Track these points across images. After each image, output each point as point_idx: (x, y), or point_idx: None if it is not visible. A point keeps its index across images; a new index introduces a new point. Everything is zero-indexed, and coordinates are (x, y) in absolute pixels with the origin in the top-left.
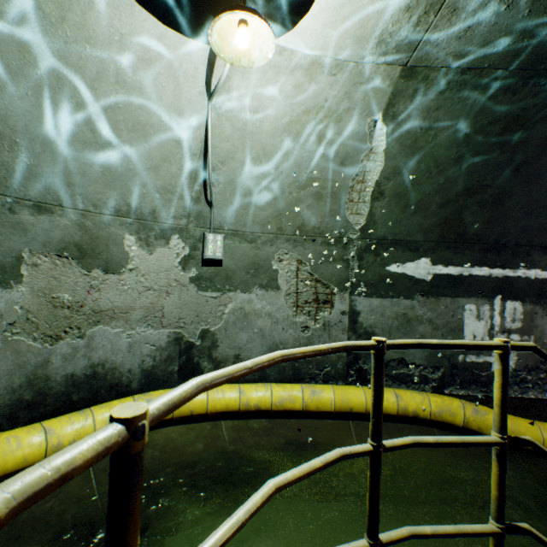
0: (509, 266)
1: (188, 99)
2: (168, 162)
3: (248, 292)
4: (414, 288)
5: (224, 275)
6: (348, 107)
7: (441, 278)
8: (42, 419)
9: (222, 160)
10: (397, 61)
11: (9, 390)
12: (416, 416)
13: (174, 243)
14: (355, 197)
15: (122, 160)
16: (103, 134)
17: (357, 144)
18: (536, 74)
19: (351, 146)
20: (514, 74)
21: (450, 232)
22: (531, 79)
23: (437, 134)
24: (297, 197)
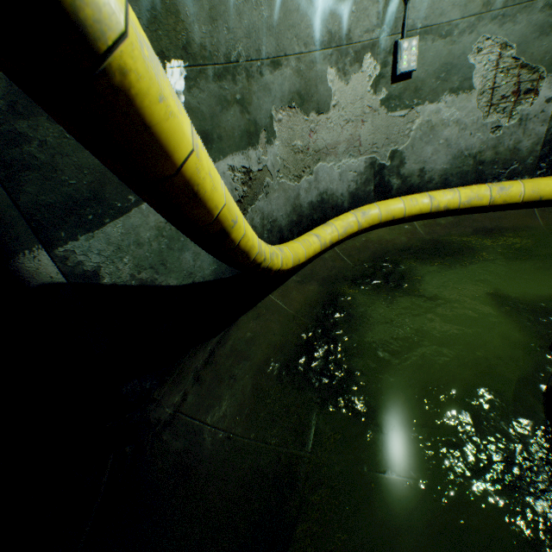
0: None
1: None
2: None
3: (435, 102)
4: None
5: (412, 89)
6: None
7: None
8: (303, 232)
9: None
10: None
11: (286, 215)
12: None
13: (366, 64)
14: None
15: None
16: None
17: None
18: None
19: None
20: None
21: None
22: None
23: None
24: None
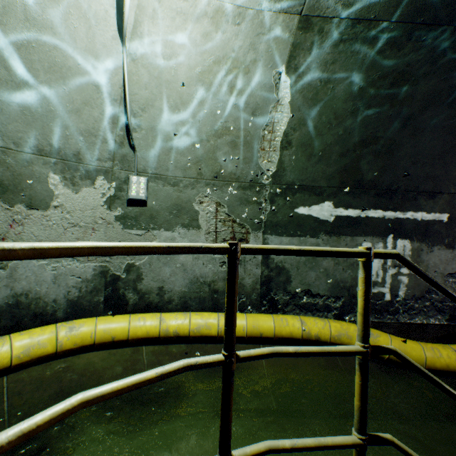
0: (400, 209)
1: (102, 43)
2: (90, 106)
3: (171, 231)
4: (318, 228)
5: (148, 215)
6: (254, 58)
7: (342, 219)
8: None
9: (143, 107)
10: (292, 10)
11: None
12: (318, 340)
13: (100, 183)
14: (267, 146)
15: (42, 101)
16: (19, 73)
17: (265, 95)
18: (417, 29)
19: (260, 97)
20: (398, 29)
21: (350, 178)
22: (413, 34)
23: (335, 88)
24: (214, 145)
